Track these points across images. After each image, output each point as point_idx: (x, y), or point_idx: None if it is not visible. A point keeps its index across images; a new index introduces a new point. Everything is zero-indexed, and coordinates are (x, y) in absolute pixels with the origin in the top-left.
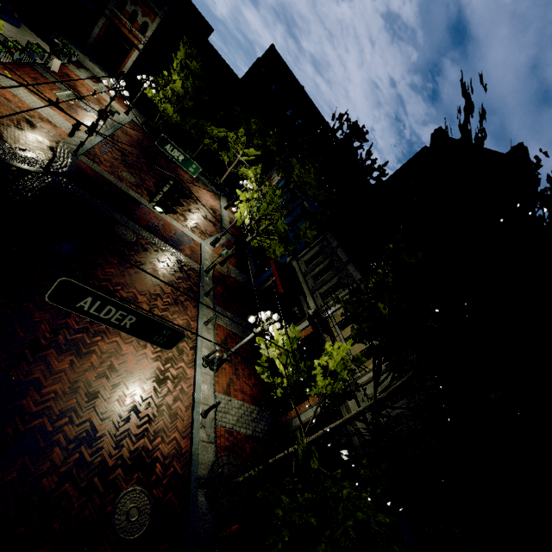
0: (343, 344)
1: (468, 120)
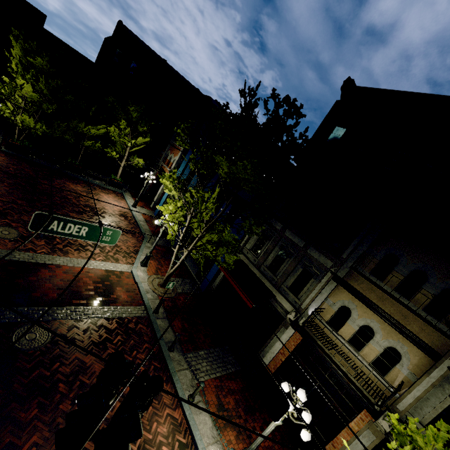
0: (429, 426)
1: None
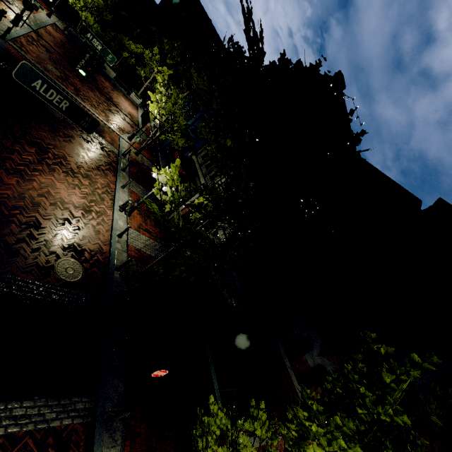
0: None
1: (246, 1)
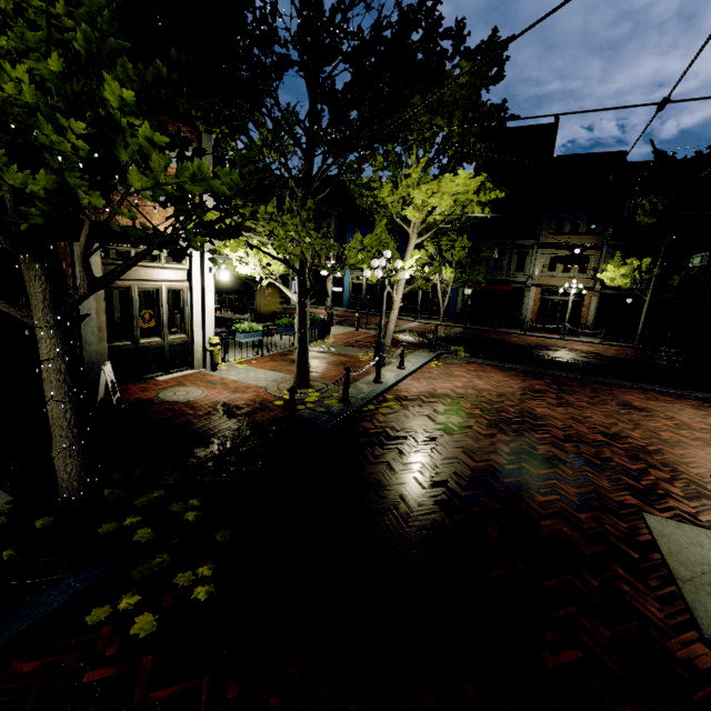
0: (614, 257)
1: None
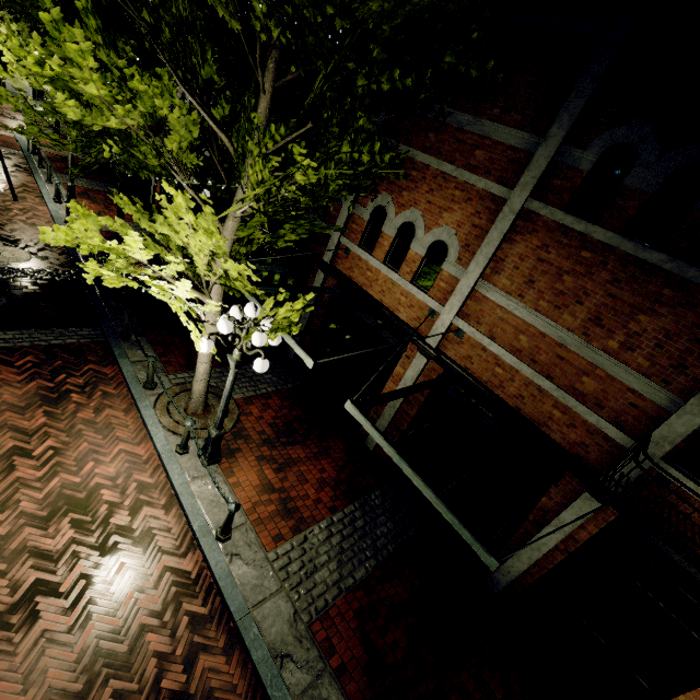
0: None
1: None
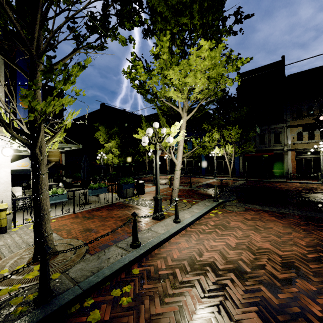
0: None
1: None
